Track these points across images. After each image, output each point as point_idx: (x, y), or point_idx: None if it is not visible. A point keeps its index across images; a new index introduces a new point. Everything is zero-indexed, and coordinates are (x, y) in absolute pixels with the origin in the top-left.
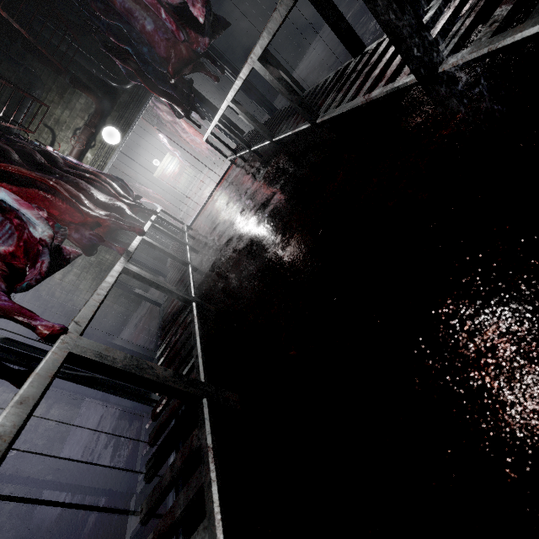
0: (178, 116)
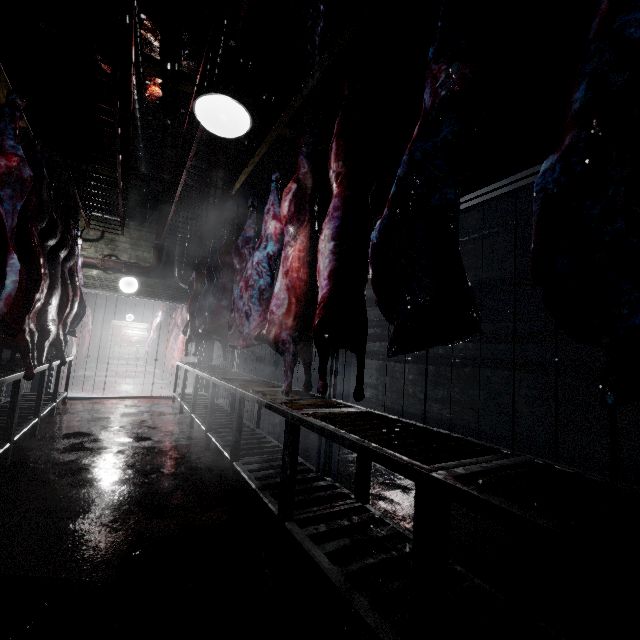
0: (184, 332)
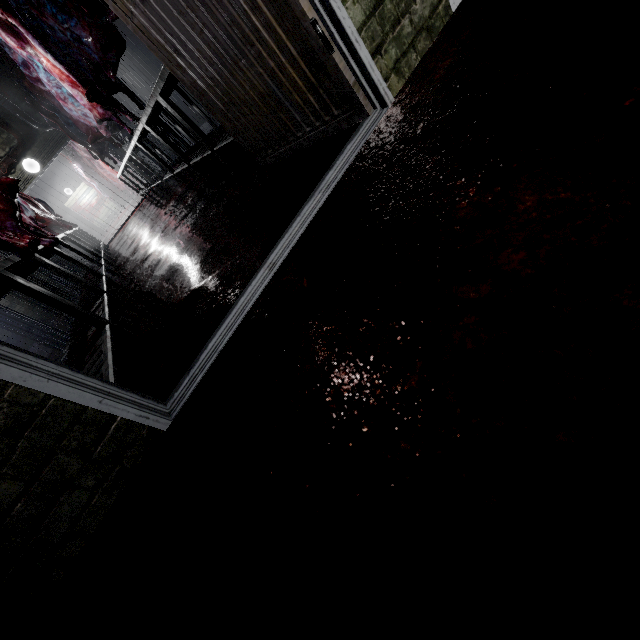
0: (95, 157)
